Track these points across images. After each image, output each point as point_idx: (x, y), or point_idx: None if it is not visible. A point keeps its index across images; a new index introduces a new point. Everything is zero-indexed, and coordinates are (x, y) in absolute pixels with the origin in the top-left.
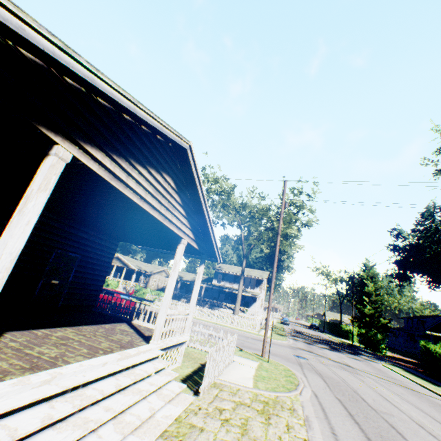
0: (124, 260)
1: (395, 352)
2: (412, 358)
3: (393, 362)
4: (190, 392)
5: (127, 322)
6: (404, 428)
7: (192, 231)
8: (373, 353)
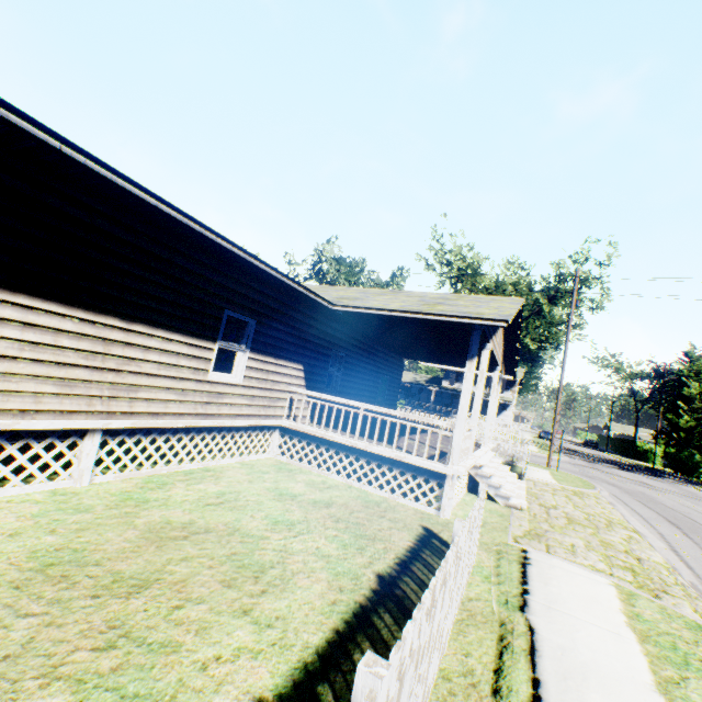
0: None
1: None
2: None
3: None
4: None
5: (432, 432)
6: (698, 519)
7: (501, 357)
8: (685, 479)
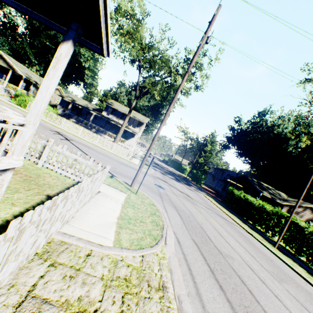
0: (9, 62)
1: (204, 184)
2: (211, 189)
3: (206, 192)
4: None
5: None
6: (248, 280)
7: None
8: (196, 185)
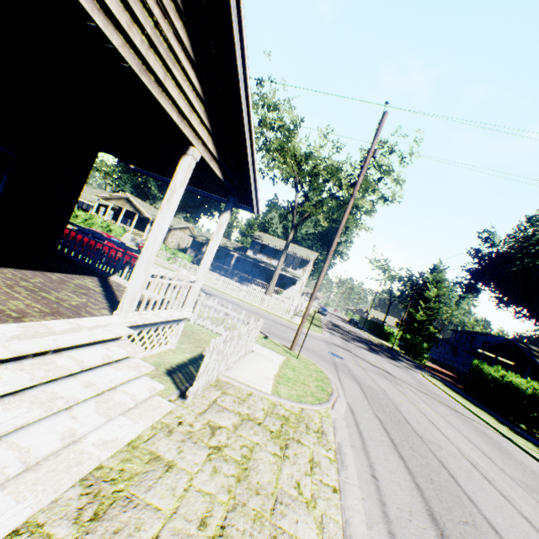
0: (136, 204)
1: (433, 362)
2: (449, 371)
3: (432, 373)
4: (174, 392)
5: (101, 277)
6: (456, 469)
7: (214, 138)
8: (413, 361)
